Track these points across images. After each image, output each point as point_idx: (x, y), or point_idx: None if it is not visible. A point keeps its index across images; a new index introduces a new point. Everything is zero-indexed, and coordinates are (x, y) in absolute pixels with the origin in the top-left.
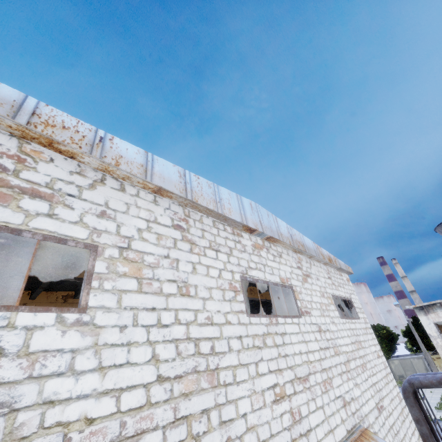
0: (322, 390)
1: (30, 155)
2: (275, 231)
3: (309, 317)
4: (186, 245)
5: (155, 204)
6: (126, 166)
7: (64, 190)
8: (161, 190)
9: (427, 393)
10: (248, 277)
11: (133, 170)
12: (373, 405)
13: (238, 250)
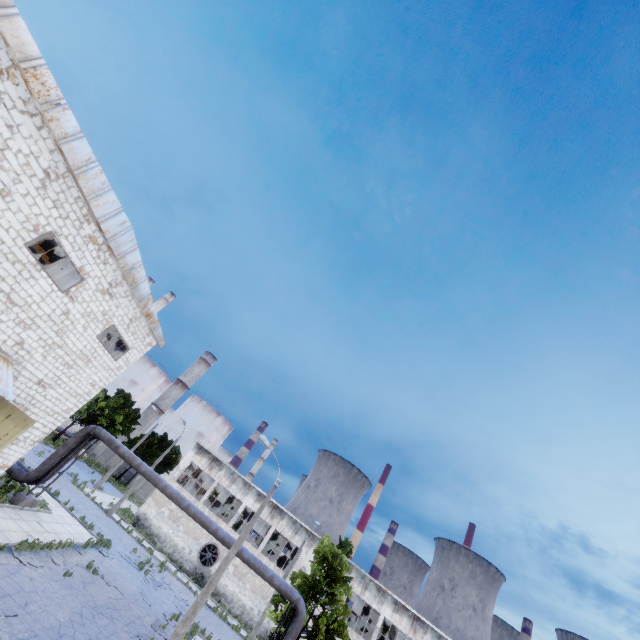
0: (15, 320)
1: (9, 74)
2: (121, 251)
3: (69, 301)
4: (39, 184)
5: (50, 152)
6: (55, 126)
7: (5, 101)
8: (63, 153)
9: (127, 504)
10: (57, 238)
11: (57, 131)
12: (40, 376)
13: (73, 224)
